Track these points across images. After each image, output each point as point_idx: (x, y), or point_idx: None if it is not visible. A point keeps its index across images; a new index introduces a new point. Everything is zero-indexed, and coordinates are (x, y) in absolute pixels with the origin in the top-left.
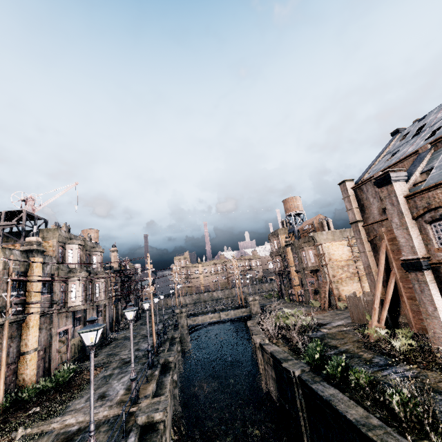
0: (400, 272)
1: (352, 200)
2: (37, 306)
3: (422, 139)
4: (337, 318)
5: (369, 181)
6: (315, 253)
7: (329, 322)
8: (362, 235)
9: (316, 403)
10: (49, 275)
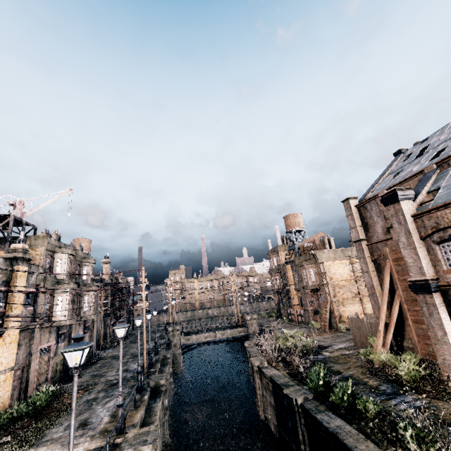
0: (405, 294)
1: (356, 218)
2: (18, 320)
3: (426, 159)
4: (338, 341)
5: (373, 199)
6: (316, 272)
7: (330, 345)
8: (365, 254)
9: (321, 436)
10: (34, 285)
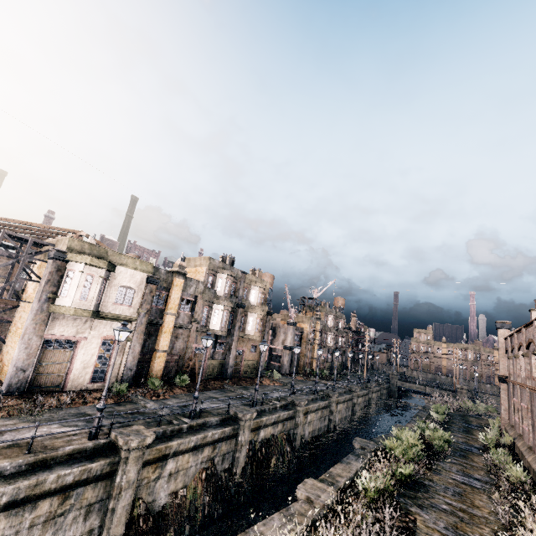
0: None
1: None
2: (317, 341)
3: None
4: None
5: None
6: None
7: None
8: None
9: None
10: (321, 329)
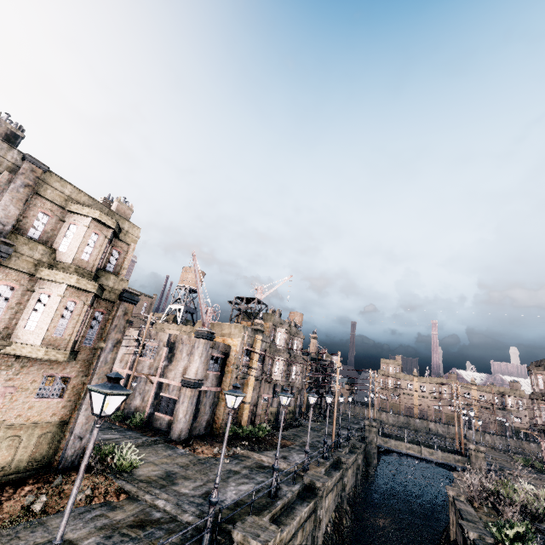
0: None
1: None
2: (254, 372)
3: None
4: None
5: None
6: None
7: None
8: None
9: None
10: (264, 350)
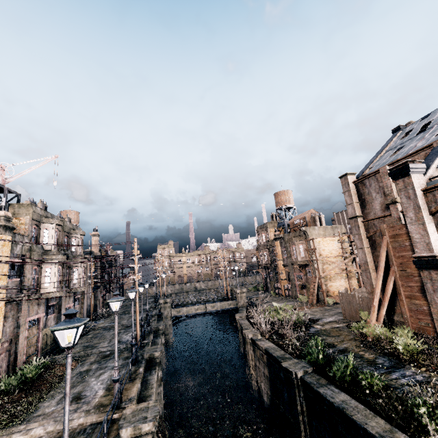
0: (400, 270)
1: (353, 194)
2: (2, 292)
3: (432, 134)
4: (327, 314)
5: (373, 175)
6: (306, 248)
7: (320, 318)
8: (361, 231)
9: (323, 409)
10: (19, 256)
